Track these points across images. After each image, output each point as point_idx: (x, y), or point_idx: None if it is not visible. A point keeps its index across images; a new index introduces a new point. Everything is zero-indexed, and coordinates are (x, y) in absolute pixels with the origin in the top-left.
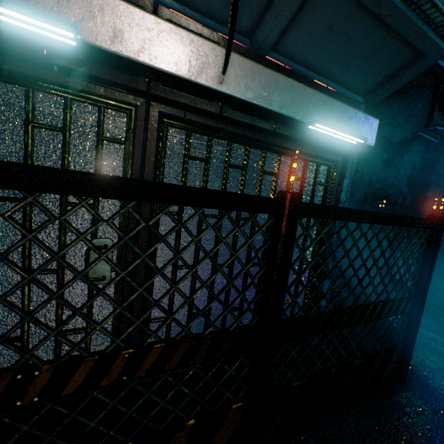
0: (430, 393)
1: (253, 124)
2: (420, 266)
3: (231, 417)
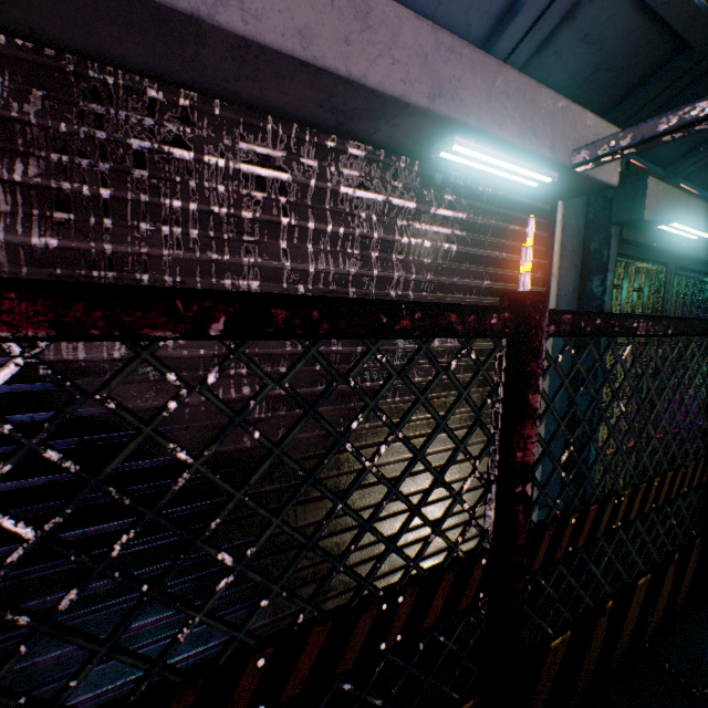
0: None
1: None
2: None
3: None
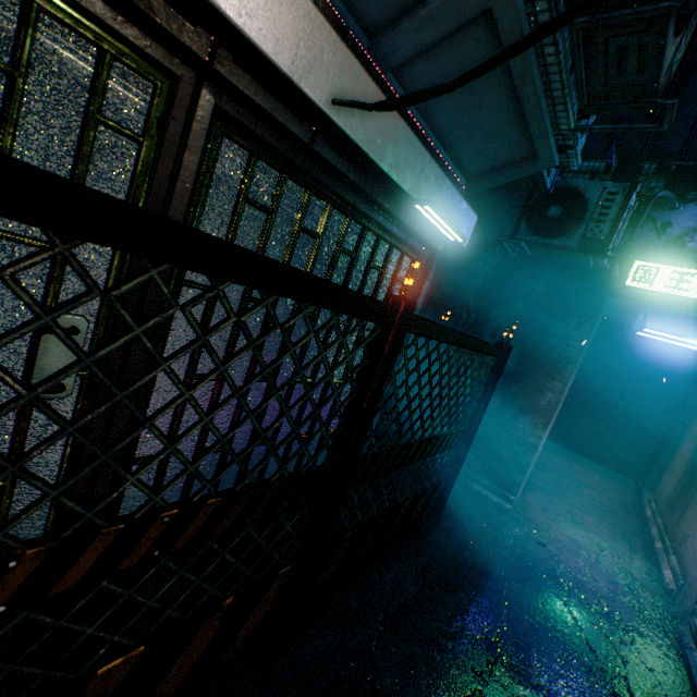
0: (459, 529)
1: (349, 177)
2: (479, 397)
3: (275, 586)
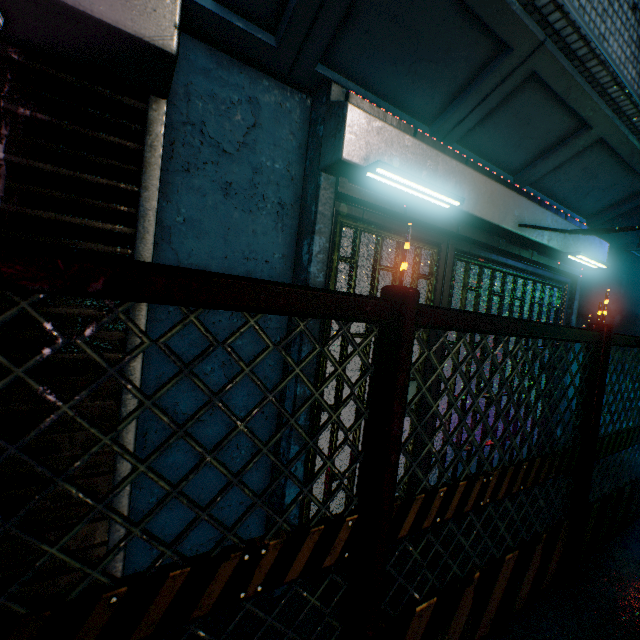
0: None
1: (518, 254)
2: None
3: (561, 535)
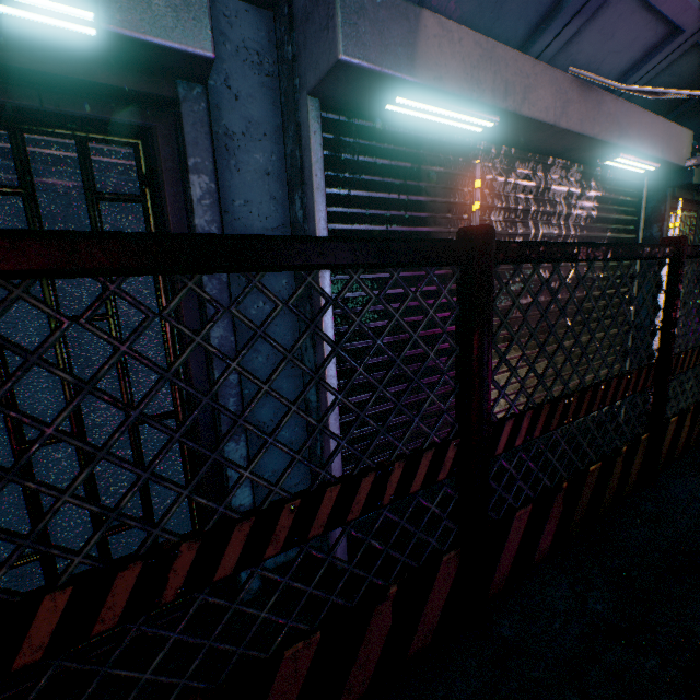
0: None
1: None
2: None
3: None
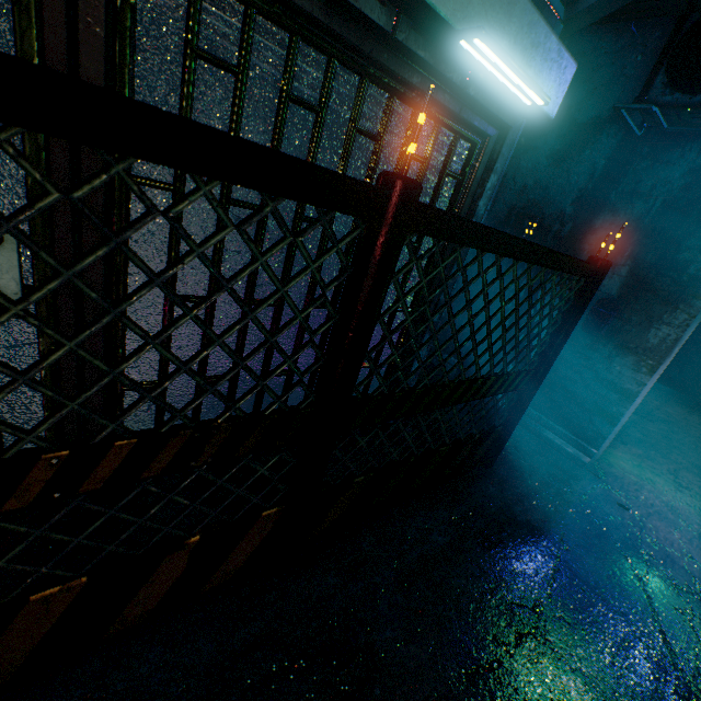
0: (516, 480)
1: (351, 2)
2: (555, 330)
3: (259, 527)
